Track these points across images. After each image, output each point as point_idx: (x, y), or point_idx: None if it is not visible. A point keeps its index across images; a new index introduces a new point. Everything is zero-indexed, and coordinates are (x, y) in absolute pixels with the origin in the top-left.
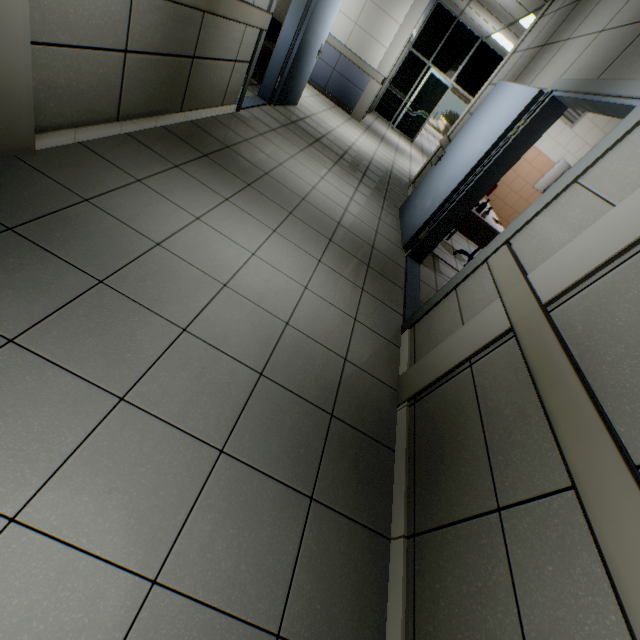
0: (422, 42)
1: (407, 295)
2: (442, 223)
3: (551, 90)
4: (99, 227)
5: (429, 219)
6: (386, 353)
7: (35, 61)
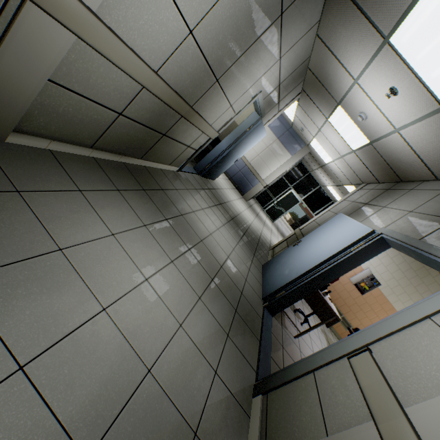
0: (289, 175)
1: (261, 348)
2: (296, 291)
3: (381, 232)
4: (10, 217)
5: (286, 284)
6: (237, 425)
7: (45, 90)
